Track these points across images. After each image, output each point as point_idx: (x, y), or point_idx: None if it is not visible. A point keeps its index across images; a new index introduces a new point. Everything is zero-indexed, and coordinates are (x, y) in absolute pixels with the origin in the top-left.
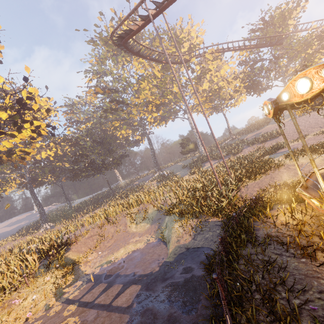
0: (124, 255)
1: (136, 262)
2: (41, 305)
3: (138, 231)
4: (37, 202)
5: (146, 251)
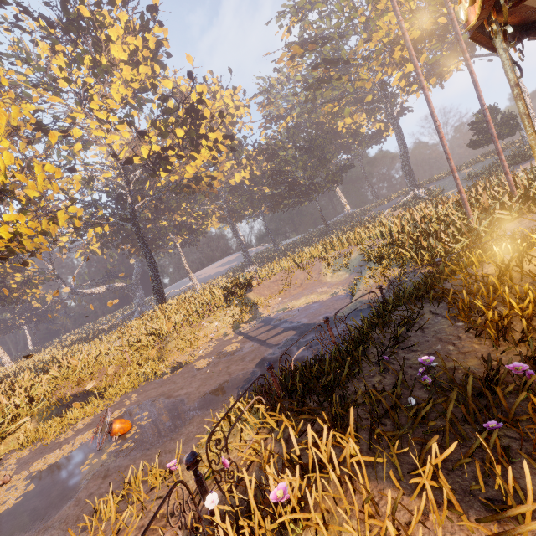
0: (303, 305)
1: (308, 313)
2: (222, 332)
3: (332, 281)
4: (239, 240)
5: (326, 304)
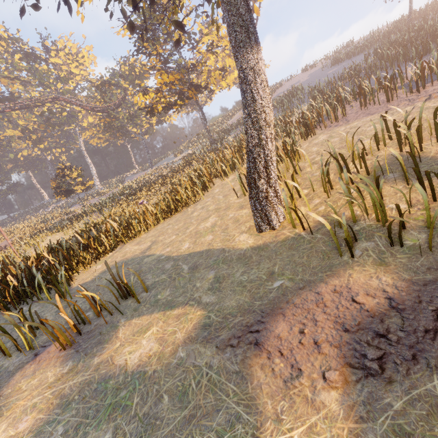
0: None
1: None
2: None
3: None
4: None
5: None
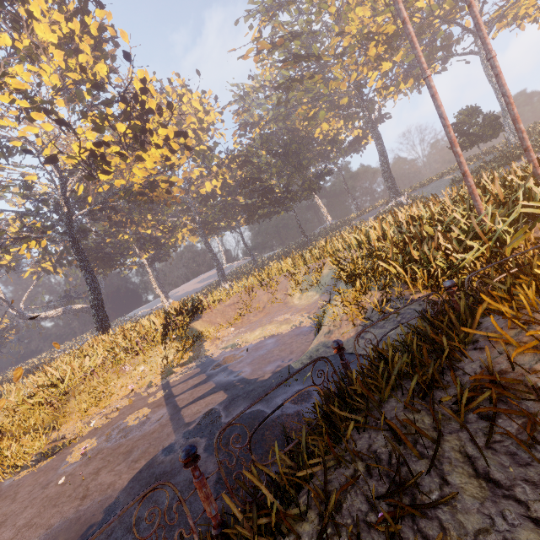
0: (256, 340)
1: (257, 356)
2: (148, 380)
3: (299, 305)
4: (212, 254)
5: (283, 341)
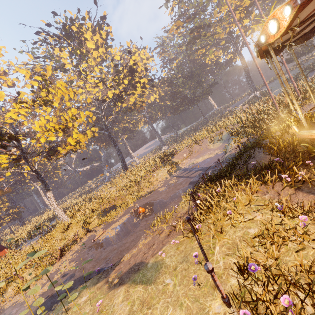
0: (201, 160)
1: (205, 163)
2: (164, 177)
3: (214, 148)
4: (156, 133)
5: (213, 158)
